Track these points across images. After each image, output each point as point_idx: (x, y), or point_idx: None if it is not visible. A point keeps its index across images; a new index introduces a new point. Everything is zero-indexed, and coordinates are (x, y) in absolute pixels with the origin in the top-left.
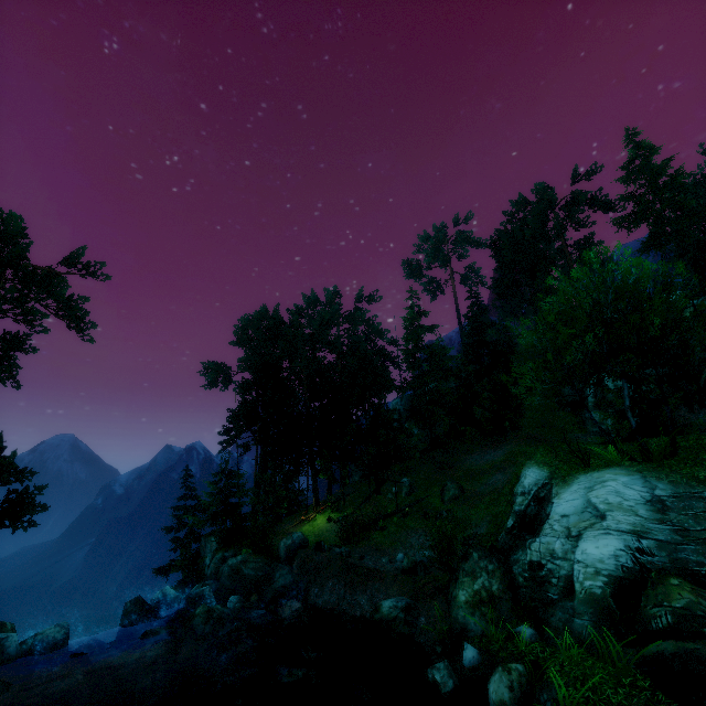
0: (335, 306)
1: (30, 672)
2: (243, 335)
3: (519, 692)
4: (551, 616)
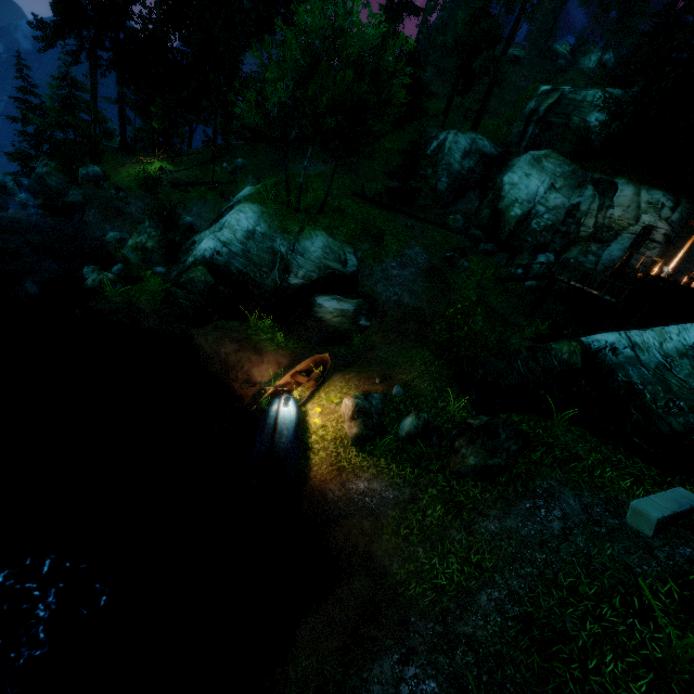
0: None
1: None
2: None
3: (98, 283)
4: (173, 267)
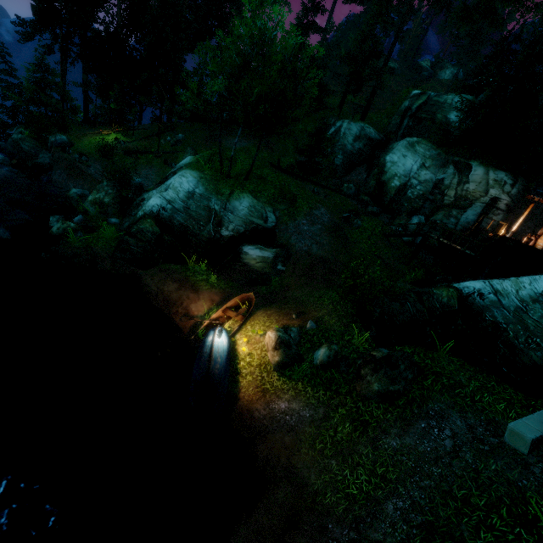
0: None
1: None
2: None
3: (62, 231)
4: (125, 219)
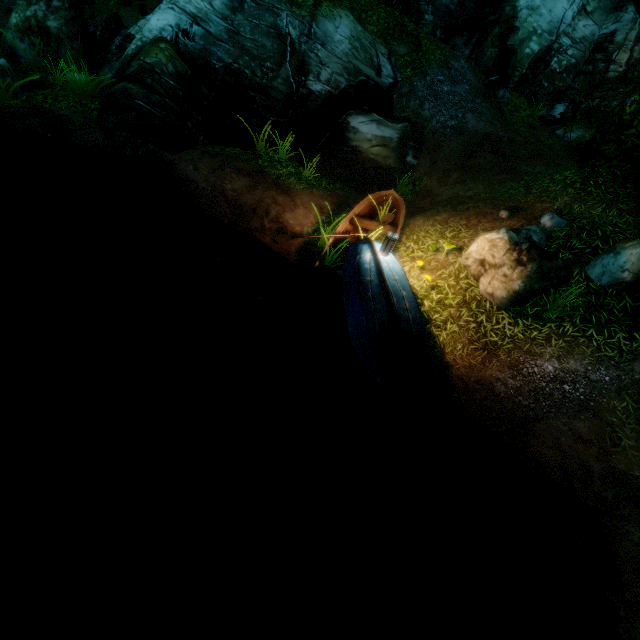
0: None
1: None
2: None
3: None
4: (102, 71)
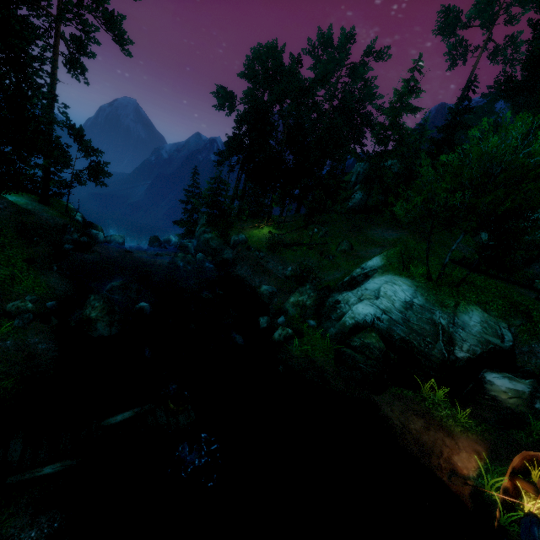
0: (343, 54)
1: (110, 250)
2: (249, 70)
3: (282, 338)
4: (325, 323)
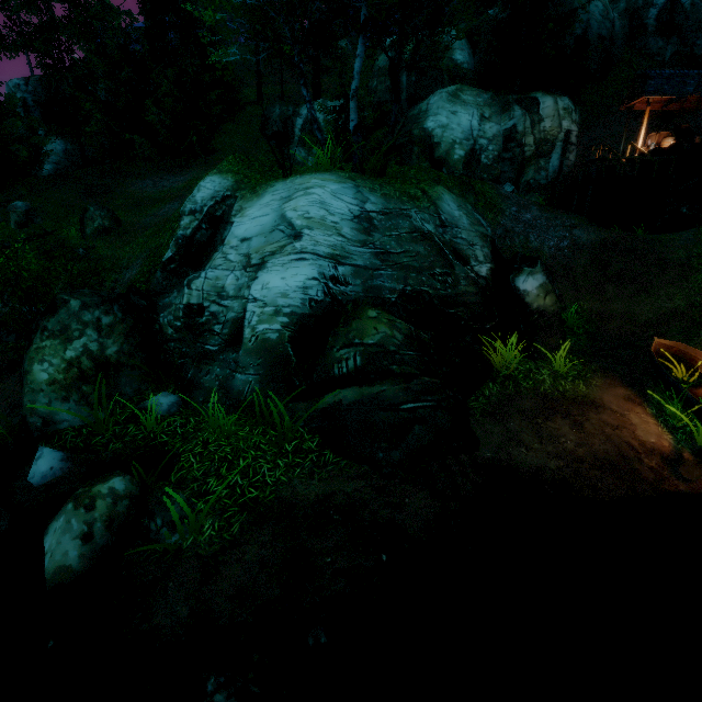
0: None
1: None
2: None
3: (105, 535)
4: (204, 375)
